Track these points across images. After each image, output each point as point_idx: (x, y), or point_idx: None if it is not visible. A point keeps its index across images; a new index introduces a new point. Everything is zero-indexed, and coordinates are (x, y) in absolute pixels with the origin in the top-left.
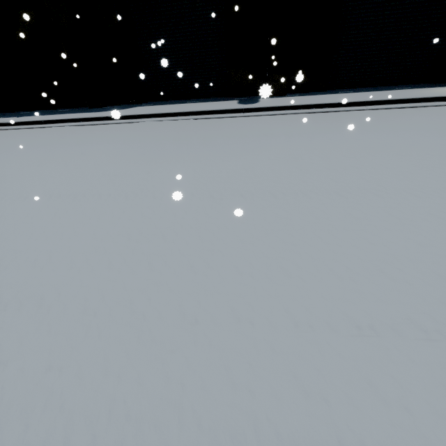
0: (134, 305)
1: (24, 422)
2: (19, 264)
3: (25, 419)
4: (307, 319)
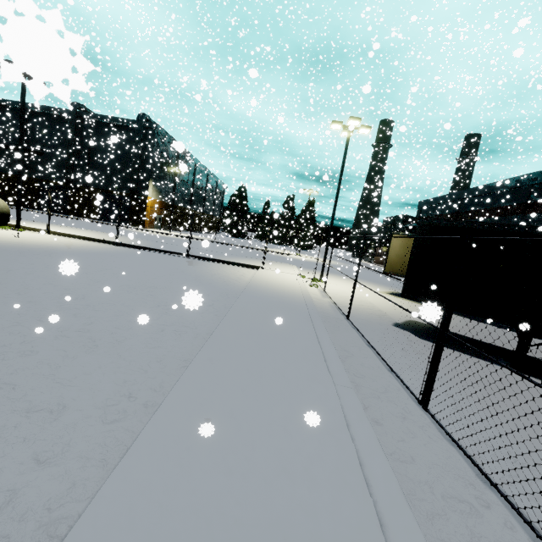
0: None
1: None
2: None
3: None
4: None
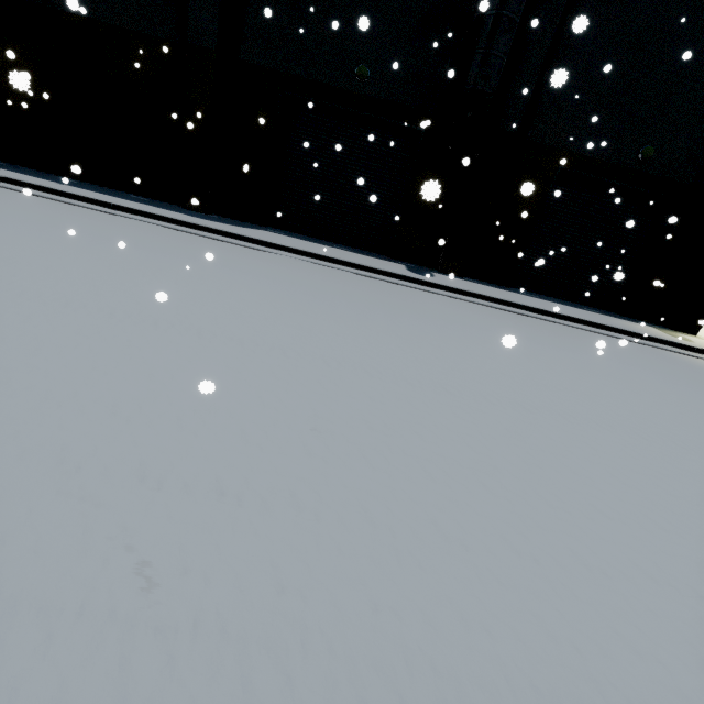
0: (442, 528)
1: (391, 690)
2: (217, 433)
3: (390, 685)
4: (664, 577)
